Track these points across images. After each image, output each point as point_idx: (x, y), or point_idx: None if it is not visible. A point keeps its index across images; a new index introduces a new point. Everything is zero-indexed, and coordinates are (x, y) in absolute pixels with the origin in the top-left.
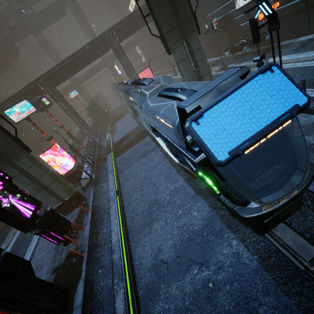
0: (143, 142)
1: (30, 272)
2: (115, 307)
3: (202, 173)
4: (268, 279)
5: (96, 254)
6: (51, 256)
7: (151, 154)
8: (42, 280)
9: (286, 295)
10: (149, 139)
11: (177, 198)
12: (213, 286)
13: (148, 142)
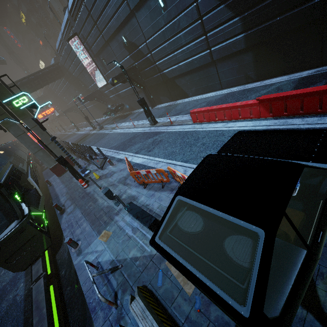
0: None
1: None
2: None
3: None
4: (22, 307)
5: None
6: None
7: None
8: None
9: (24, 314)
10: None
11: None
12: None
13: None
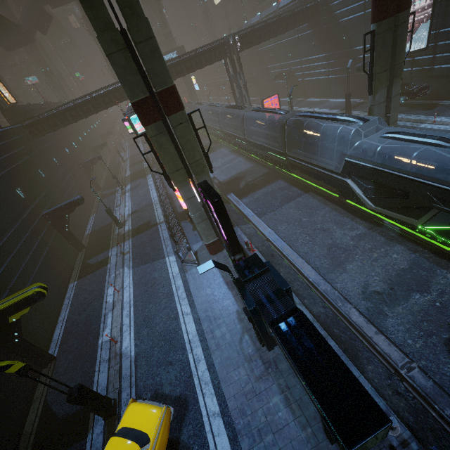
0: (276, 186)
1: None
2: (353, 321)
3: None
4: None
5: (292, 288)
6: (227, 290)
7: (299, 200)
8: None
9: None
10: (285, 183)
11: (365, 243)
12: (440, 305)
13: (285, 186)
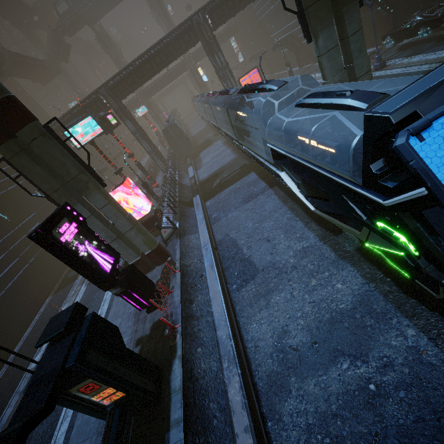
0: (245, 181)
1: (120, 340)
2: (228, 398)
3: (389, 224)
4: None
5: (192, 327)
6: (131, 324)
7: (259, 198)
8: (133, 352)
9: None
10: (255, 177)
11: (307, 263)
12: (376, 389)
13: (254, 180)
